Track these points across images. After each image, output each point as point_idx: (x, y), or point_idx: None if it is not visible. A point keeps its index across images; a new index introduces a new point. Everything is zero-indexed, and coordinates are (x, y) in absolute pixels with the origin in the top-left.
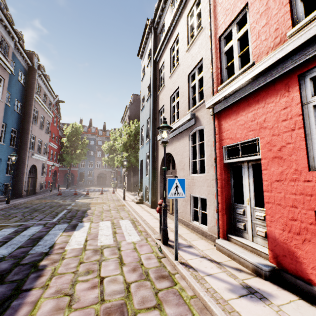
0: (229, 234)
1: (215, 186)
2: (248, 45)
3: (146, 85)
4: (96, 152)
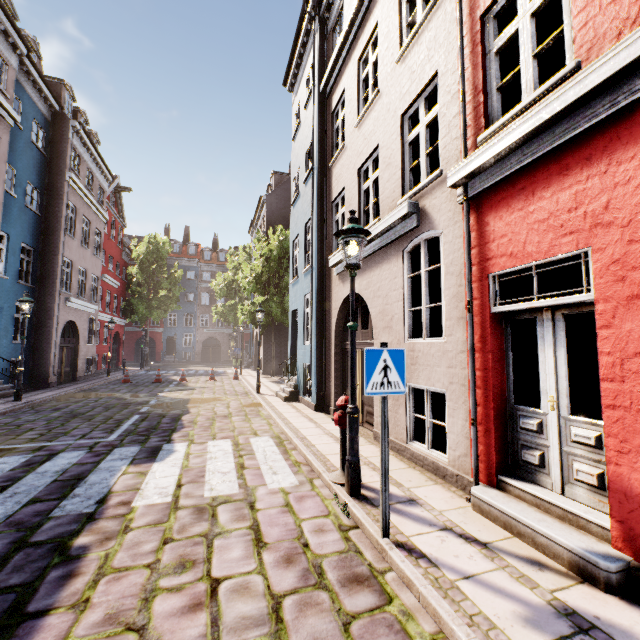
0: (503, 476)
1: (467, 367)
2: (543, 40)
3: (303, 148)
4: (198, 295)
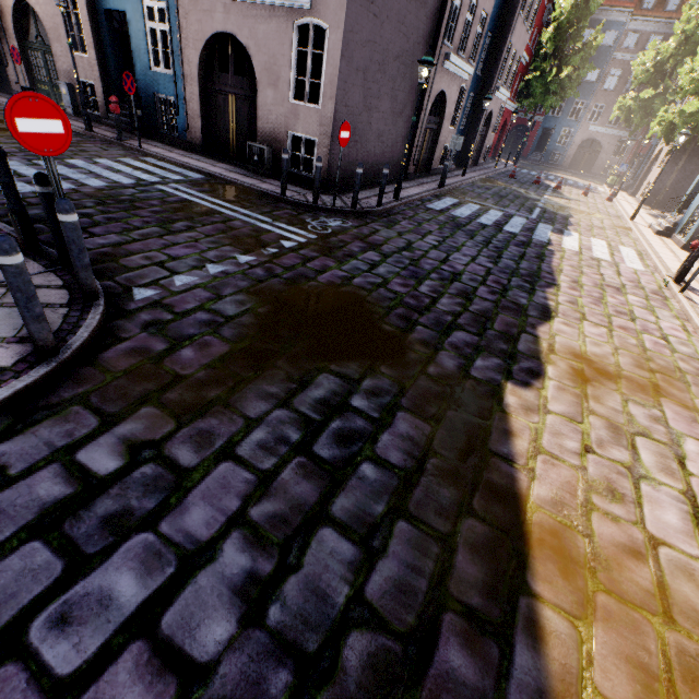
0: None
1: None
2: None
3: None
4: (605, 72)
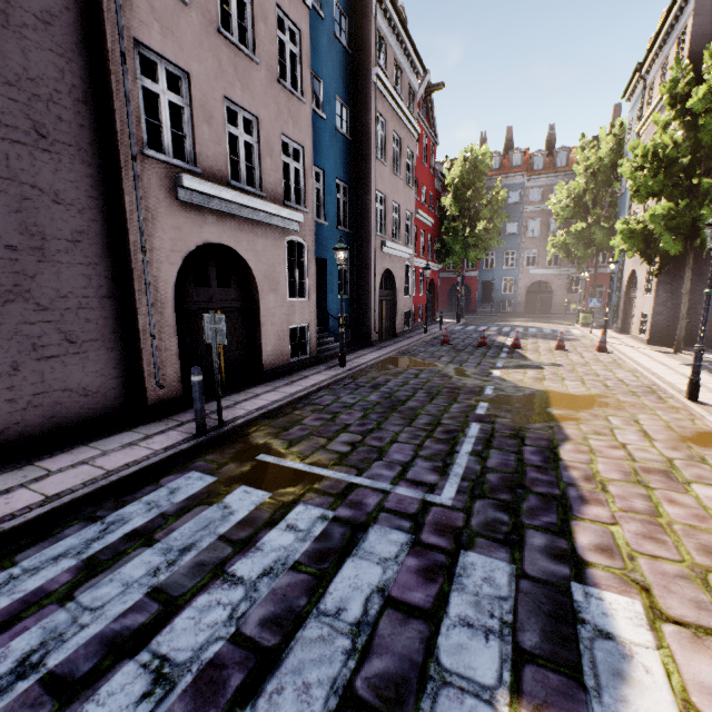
0: None
1: None
2: None
3: None
4: (523, 224)
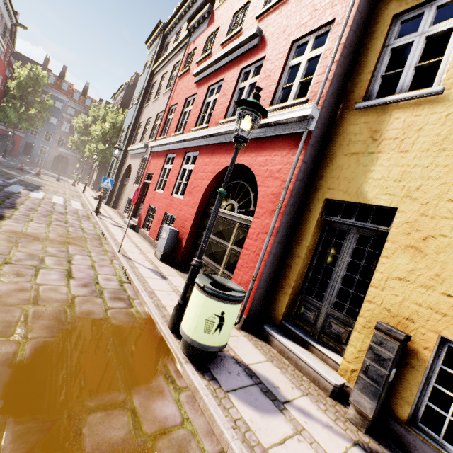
0: (133, 217)
1: None
2: None
3: (141, 87)
4: (61, 122)
